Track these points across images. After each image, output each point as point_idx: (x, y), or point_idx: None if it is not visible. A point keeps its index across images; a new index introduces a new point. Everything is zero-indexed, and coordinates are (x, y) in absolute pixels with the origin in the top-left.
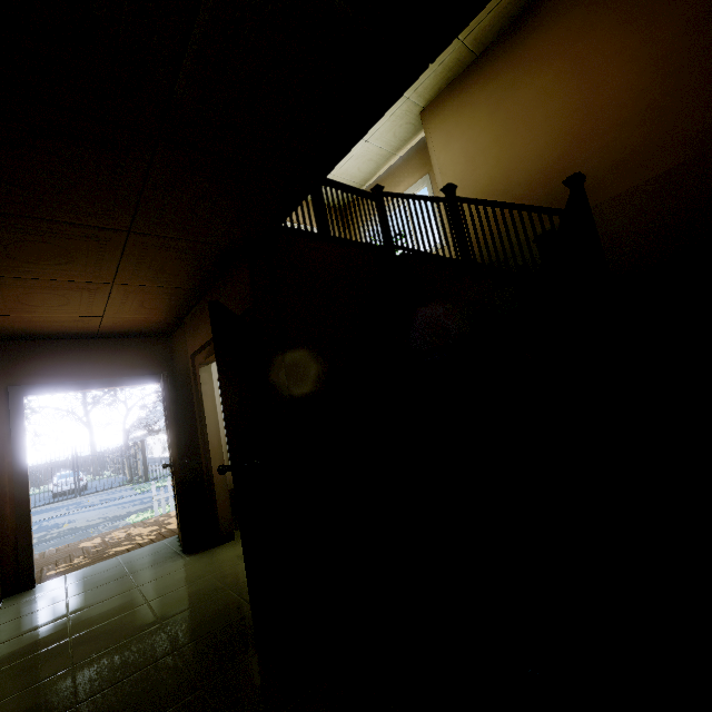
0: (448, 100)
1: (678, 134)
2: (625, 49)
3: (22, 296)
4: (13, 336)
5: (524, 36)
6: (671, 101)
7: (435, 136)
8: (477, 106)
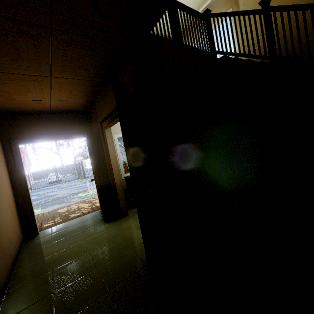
0: None
1: None
2: None
3: (0, 86)
4: (7, 112)
5: None
6: None
7: None
8: None
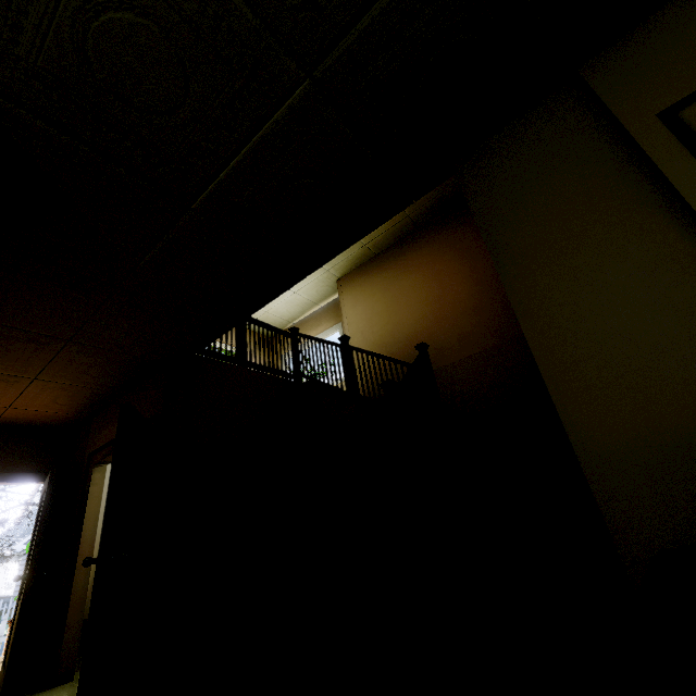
0: (357, 277)
1: (494, 325)
2: (461, 271)
3: None
4: None
5: (405, 250)
6: (488, 306)
7: (346, 298)
8: (375, 284)
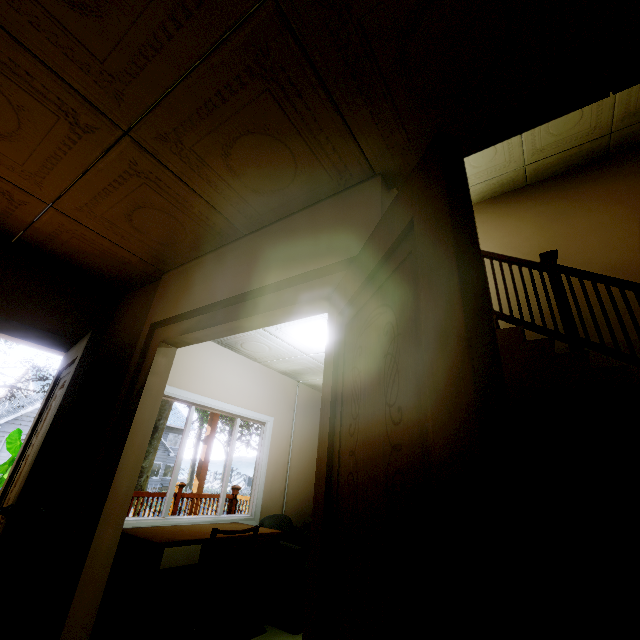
0: (490, 208)
1: None
2: None
3: None
4: None
5: (580, 182)
6: None
7: None
8: (523, 219)
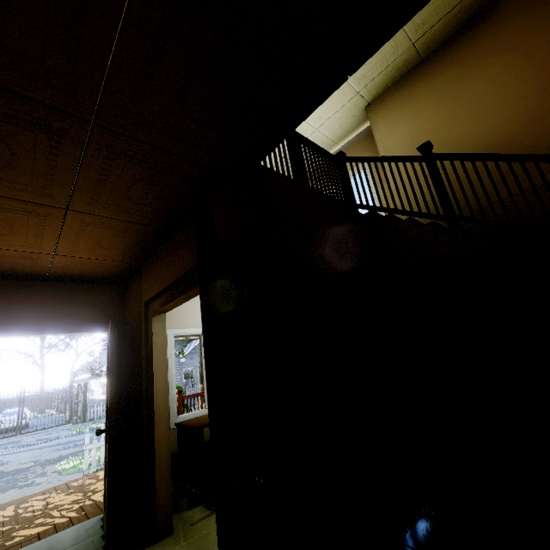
0: (394, 95)
1: None
2: None
3: None
4: None
5: (470, 39)
6: None
7: (380, 124)
8: (423, 97)
